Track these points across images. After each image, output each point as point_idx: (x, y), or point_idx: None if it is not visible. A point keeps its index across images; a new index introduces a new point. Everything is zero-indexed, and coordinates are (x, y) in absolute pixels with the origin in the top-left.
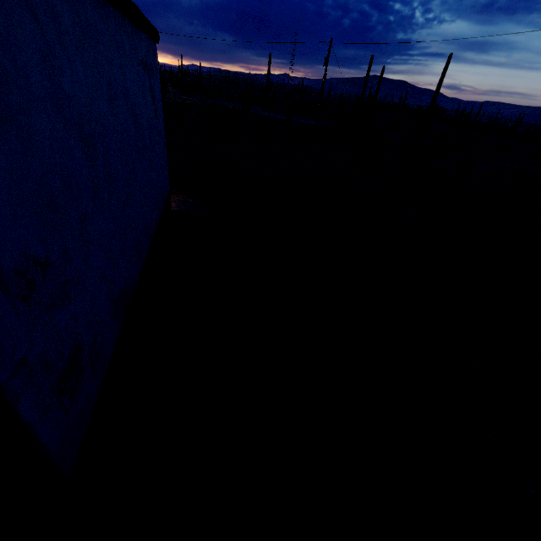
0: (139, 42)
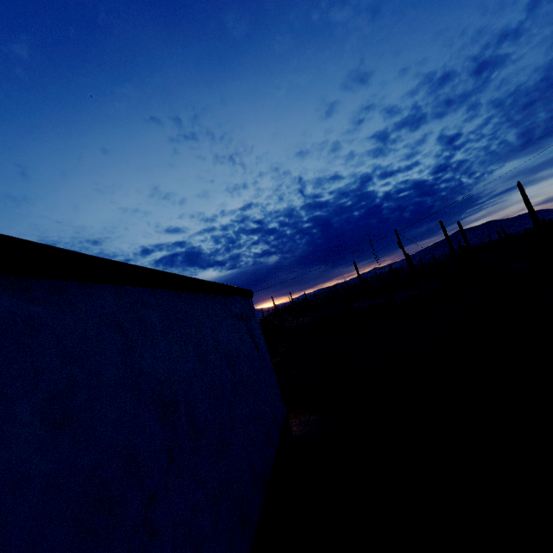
0: (233, 304)
